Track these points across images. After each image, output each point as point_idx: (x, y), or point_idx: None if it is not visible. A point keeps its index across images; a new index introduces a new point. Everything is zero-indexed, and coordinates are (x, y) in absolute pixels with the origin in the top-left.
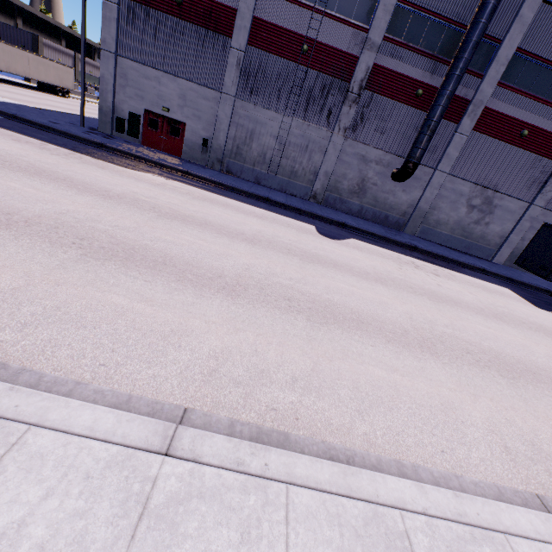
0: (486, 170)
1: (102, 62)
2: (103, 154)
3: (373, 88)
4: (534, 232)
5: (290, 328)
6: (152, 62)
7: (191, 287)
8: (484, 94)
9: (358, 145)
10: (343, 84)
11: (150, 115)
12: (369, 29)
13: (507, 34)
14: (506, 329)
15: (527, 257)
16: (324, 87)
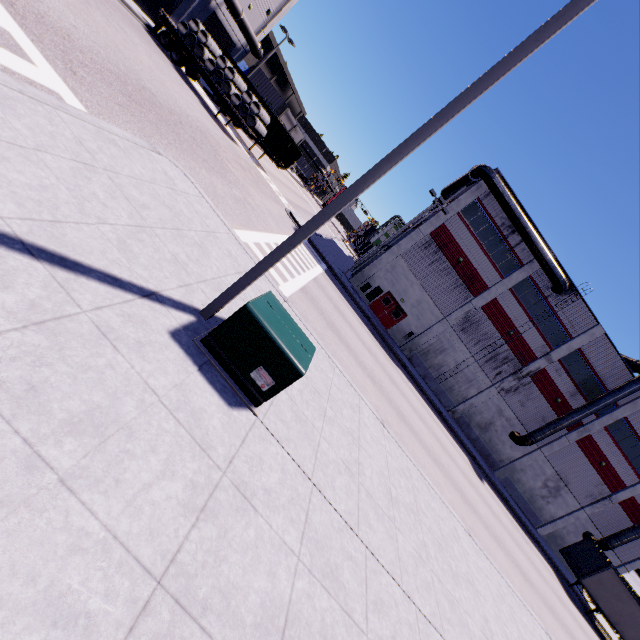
0: (568, 468)
1: (387, 252)
2: (375, 334)
3: (534, 378)
4: (573, 527)
5: (521, 579)
6: (417, 273)
7: (490, 535)
8: (593, 427)
9: (503, 401)
10: (519, 364)
11: (389, 295)
12: (553, 350)
13: (624, 405)
14: (566, 612)
15: (570, 552)
16: (506, 358)
